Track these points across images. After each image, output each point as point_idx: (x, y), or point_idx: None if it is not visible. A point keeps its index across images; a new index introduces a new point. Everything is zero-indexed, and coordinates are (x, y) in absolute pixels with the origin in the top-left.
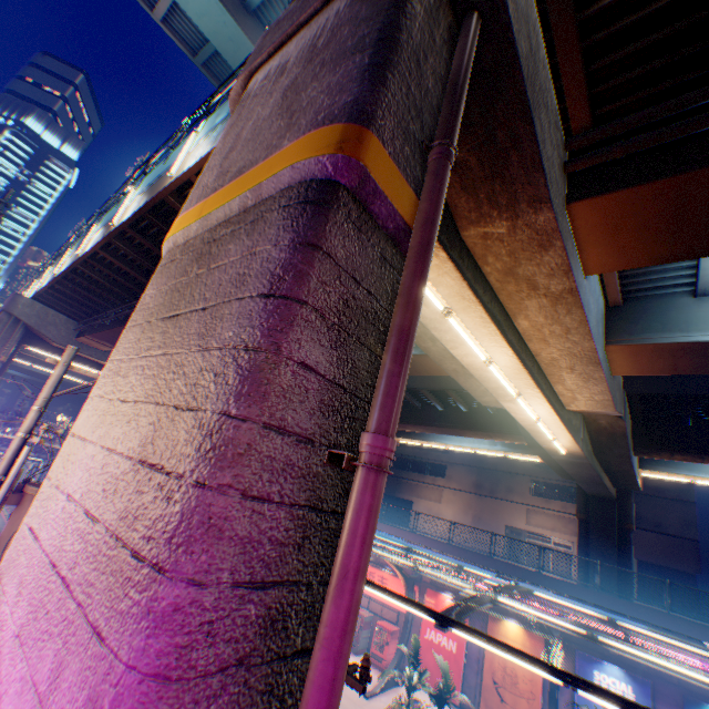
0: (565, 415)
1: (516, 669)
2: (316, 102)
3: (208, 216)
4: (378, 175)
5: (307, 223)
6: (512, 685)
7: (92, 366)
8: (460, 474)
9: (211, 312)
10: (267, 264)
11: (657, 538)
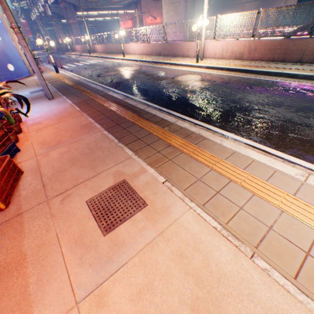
0: None
1: None
2: None
3: None
4: None
5: None
6: None
7: (95, 11)
8: None
9: (179, 3)
10: None
11: None
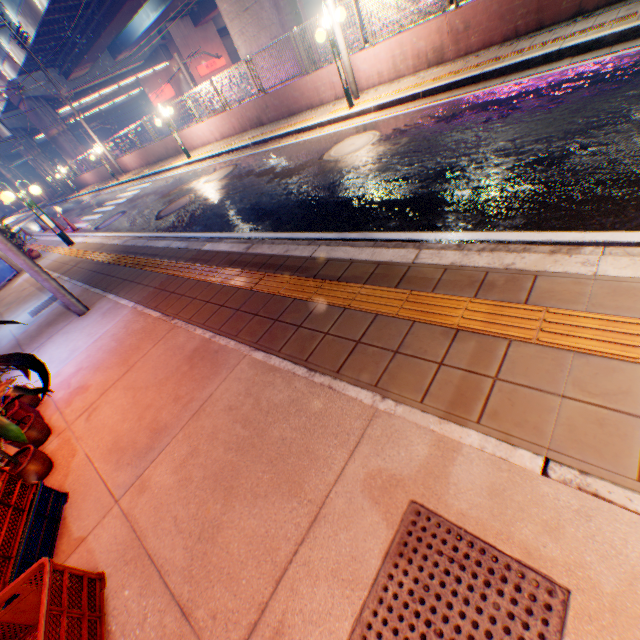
0: None
1: None
2: None
3: None
4: None
5: None
6: None
7: (93, 94)
8: None
9: (259, 4)
10: None
11: None
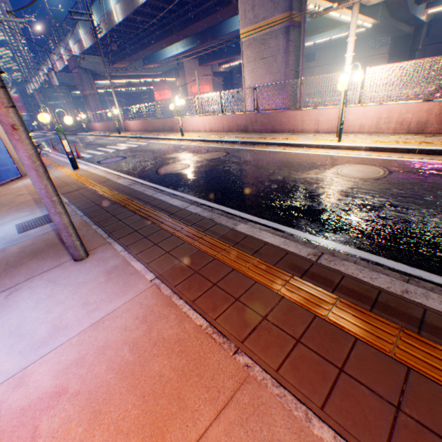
0: (366, 11)
1: None
2: (280, 3)
3: (259, 33)
4: (295, 20)
5: (287, 38)
6: None
7: (123, 79)
8: (324, 56)
9: (274, 58)
10: (282, 47)
11: (441, 48)
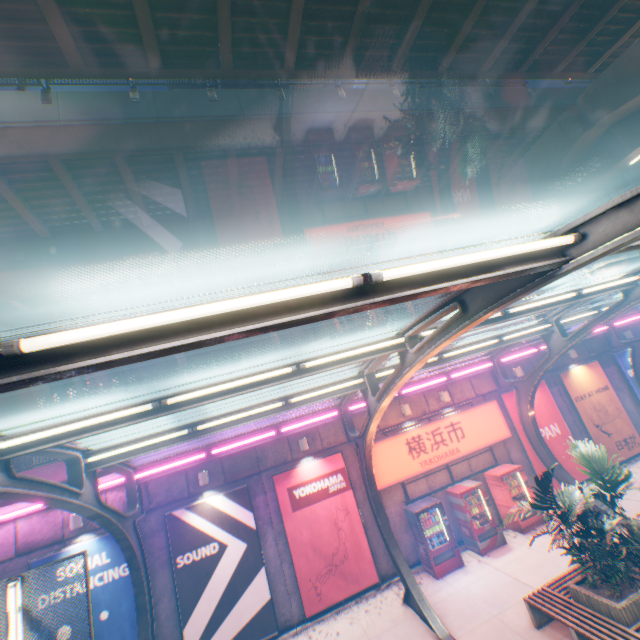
0: None
1: (600, 401)
2: None
3: None
4: None
5: None
6: (605, 416)
7: None
8: (262, 357)
9: None
10: None
11: None
